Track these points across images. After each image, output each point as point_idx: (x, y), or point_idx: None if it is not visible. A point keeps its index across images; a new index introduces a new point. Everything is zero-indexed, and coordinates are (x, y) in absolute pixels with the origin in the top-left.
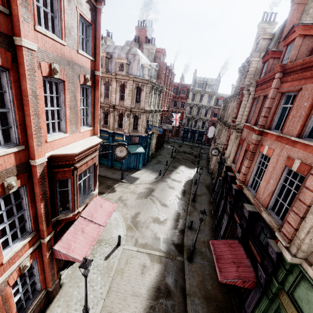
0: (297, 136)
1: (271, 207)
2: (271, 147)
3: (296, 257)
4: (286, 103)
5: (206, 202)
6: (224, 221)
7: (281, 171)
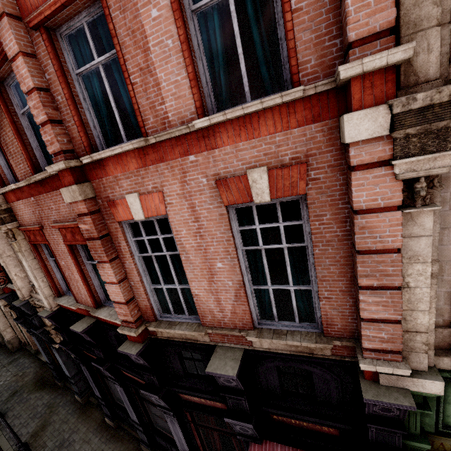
0: (202, 113)
1: (258, 315)
2: (148, 191)
3: (432, 368)
4: (83, 65)
5: (74, 420)
6: (160, 420)
7: (229, 226)
